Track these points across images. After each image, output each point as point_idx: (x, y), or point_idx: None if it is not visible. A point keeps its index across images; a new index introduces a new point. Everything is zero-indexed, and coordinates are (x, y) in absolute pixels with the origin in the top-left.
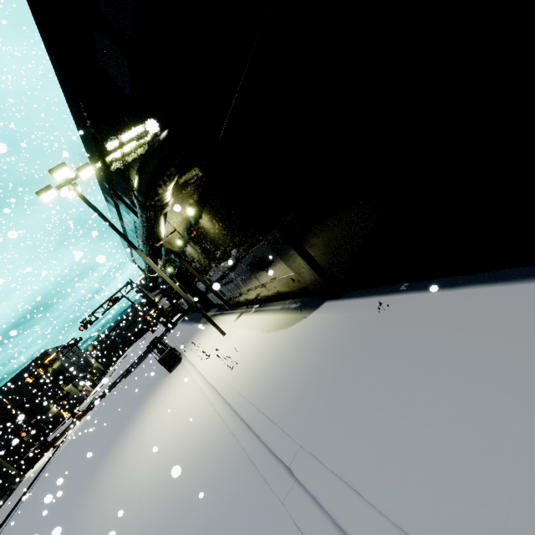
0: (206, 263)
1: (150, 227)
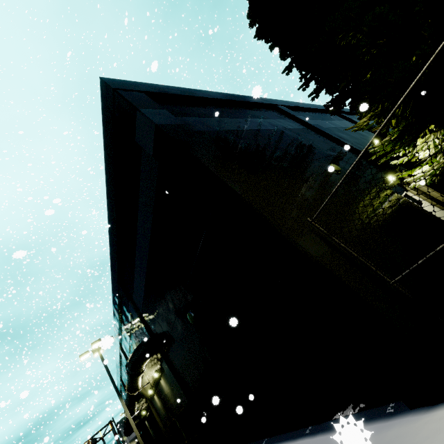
0: (164, 412)
1: (131, 384)
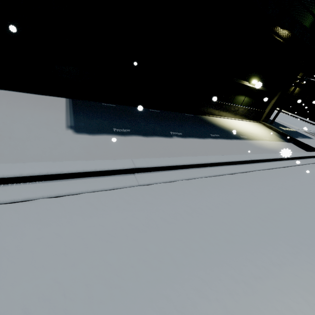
0: None
1: None
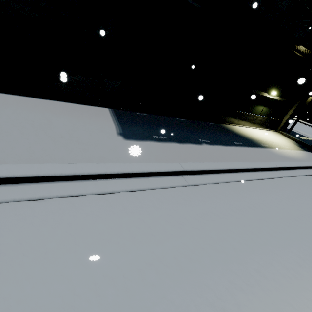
0: None
1: None
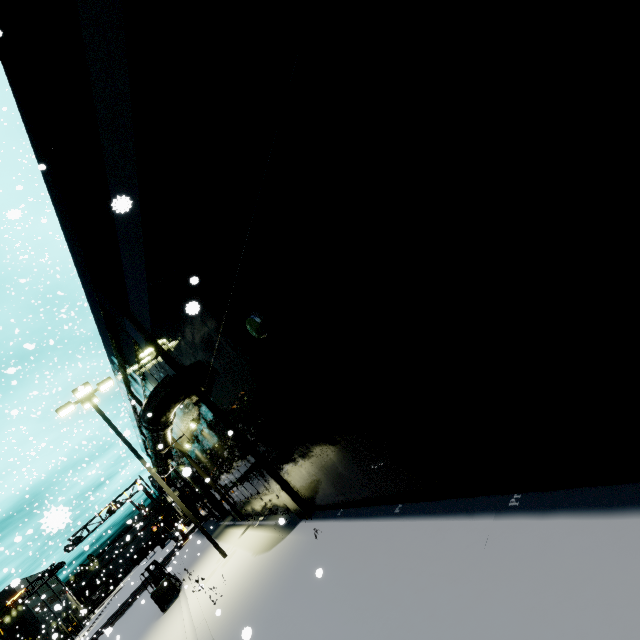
0: (213, 468)
1: (154, 441)
